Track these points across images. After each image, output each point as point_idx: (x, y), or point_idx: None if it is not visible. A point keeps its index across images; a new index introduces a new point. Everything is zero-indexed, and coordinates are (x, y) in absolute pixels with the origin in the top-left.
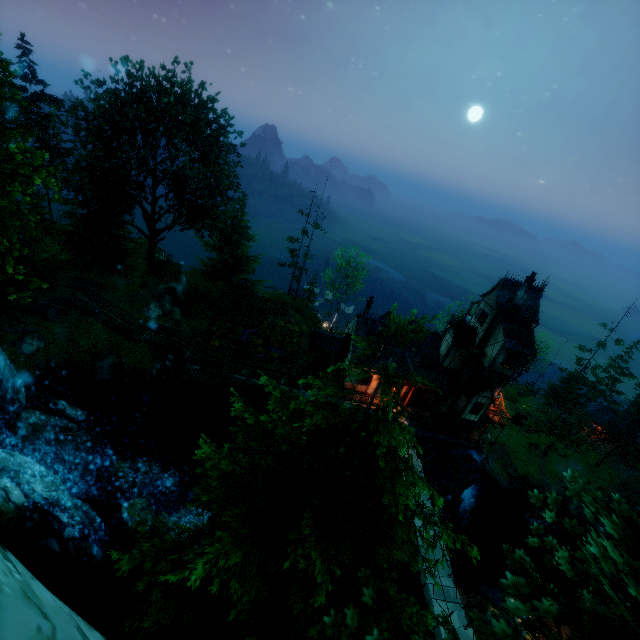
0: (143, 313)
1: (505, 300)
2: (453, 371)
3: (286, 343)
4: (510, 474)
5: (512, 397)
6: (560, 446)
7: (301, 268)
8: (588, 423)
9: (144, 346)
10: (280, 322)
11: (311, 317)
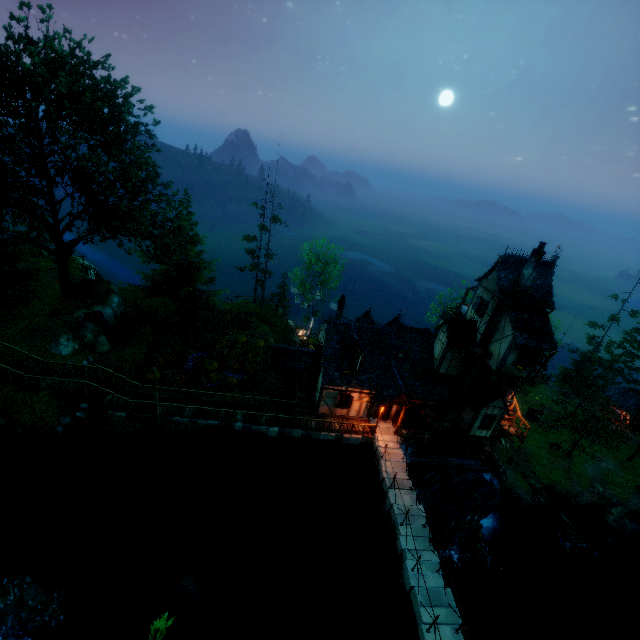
0: (50, 350)
1: (508, 282)
2: (453, 377)
3: (248, 363)
4: (533, 486)
5: (522, 389)
6: (584, 441)
7: (264, 270)
8: (610, 408)
9: (48, 395)
10: (241, 338)
11: (281, 326)
